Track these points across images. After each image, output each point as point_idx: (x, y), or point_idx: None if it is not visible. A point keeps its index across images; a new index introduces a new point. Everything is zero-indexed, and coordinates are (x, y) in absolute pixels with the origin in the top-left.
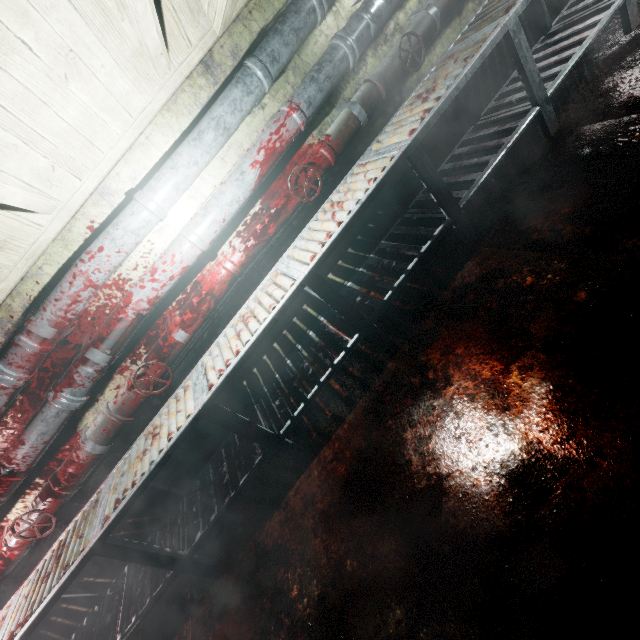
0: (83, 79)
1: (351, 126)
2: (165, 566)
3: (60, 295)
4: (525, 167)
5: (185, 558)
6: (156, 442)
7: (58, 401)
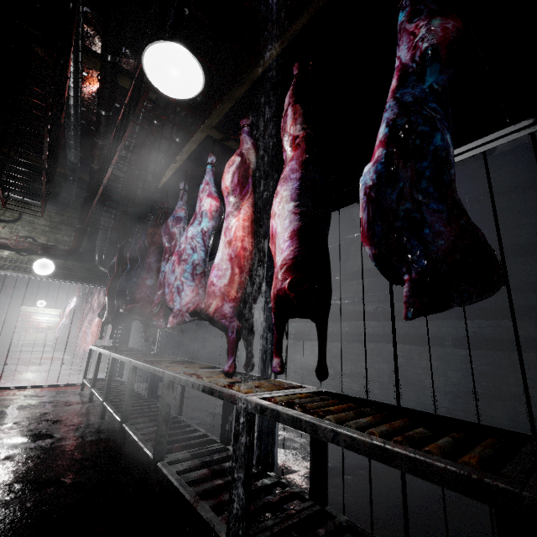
0: None
1: None
2: None
3: (27, 312)
4: None
5: None
6: None
7: None
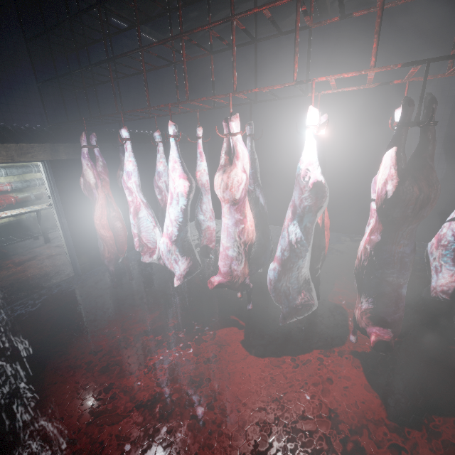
0: None
1: (28, 198)
2: None
3: None
4: None
5: None
6: None
7: None
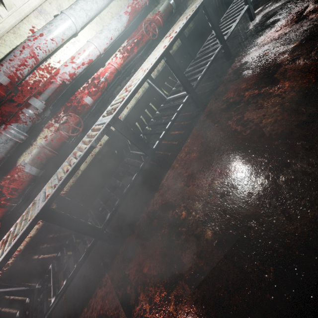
0: None
1: (169, 8)
2: (88, 234)
3: (13, 57)
4: (246, 32)
5: (101, 229)
6: (79, 152)
7: (7, 130)
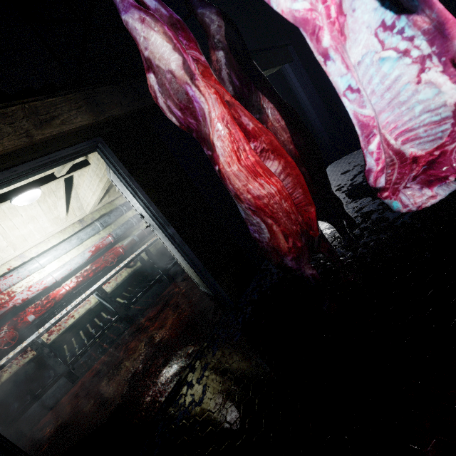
0: (34, 223)
1: (132, 242)
2: None
3: None
4: None
5: None
6: None
7: None
